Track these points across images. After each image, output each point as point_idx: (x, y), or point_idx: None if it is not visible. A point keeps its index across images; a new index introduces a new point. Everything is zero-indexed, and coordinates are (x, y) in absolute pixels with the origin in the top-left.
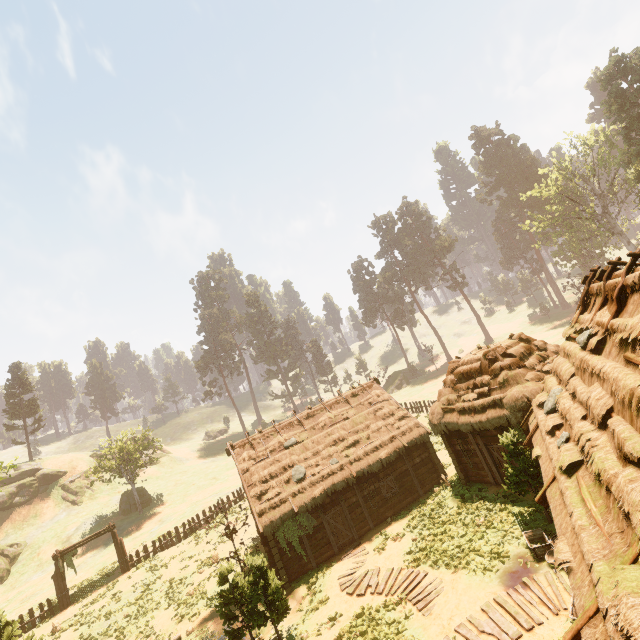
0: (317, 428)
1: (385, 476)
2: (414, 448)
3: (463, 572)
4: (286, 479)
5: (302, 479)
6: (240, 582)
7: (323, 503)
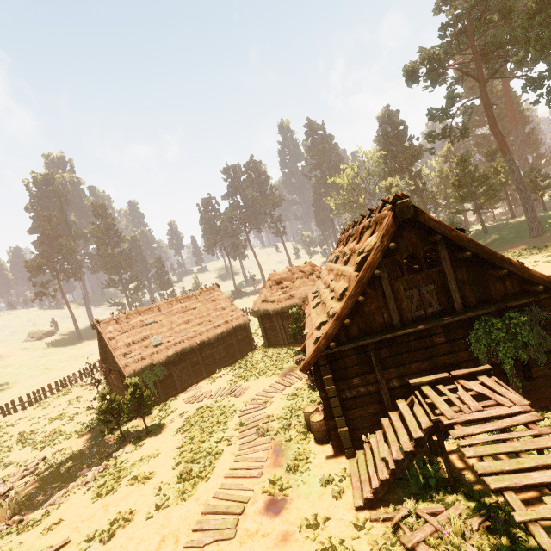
0: (172, 313)
1: (218, 346)
2: (239, 329)
3: (262, 378)
4: (146, 344)
5: (159, 345)
6: (117, 398)
7: (174, 360)
